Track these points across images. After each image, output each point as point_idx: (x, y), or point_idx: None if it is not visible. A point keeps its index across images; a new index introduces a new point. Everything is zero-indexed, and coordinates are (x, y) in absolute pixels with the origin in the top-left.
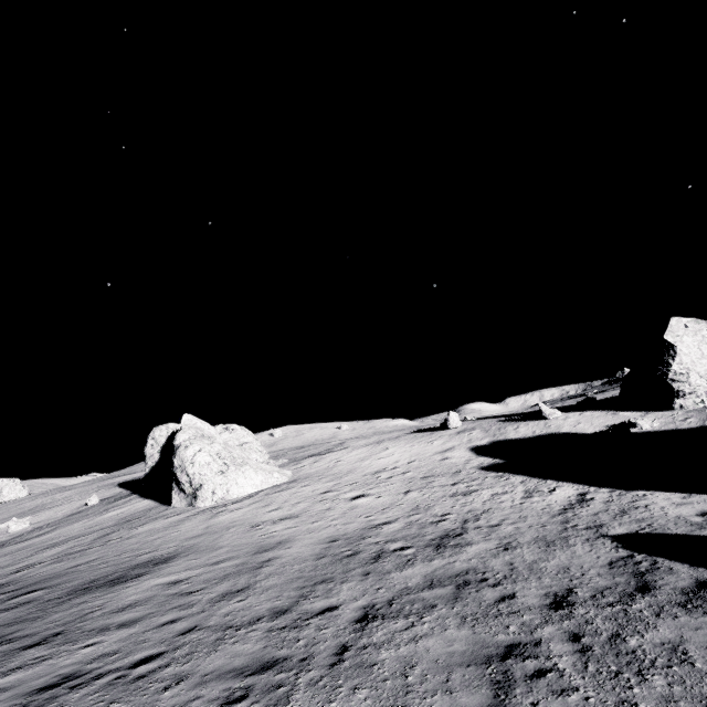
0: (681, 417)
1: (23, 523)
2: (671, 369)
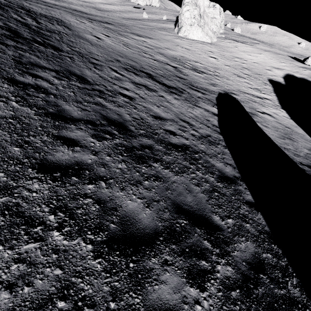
0: None
1: (146, 15)
2: None
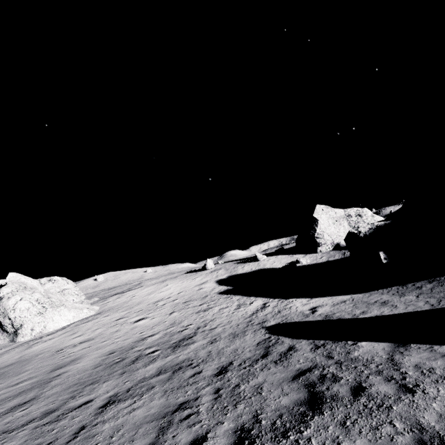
0: (320, 256)
1: None
2: (316, 232)
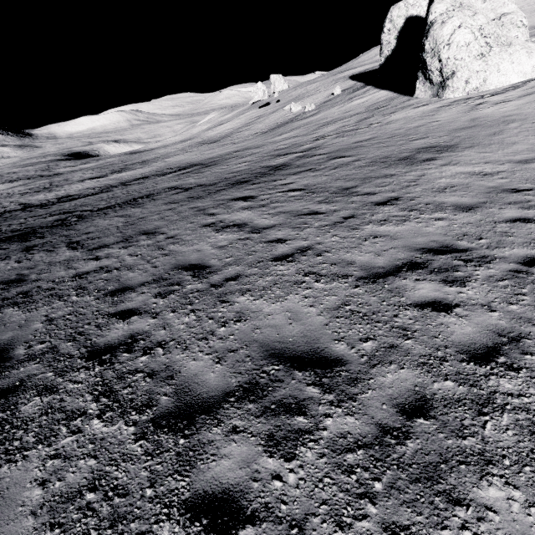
0: None
1: (297, 106)
2: None
